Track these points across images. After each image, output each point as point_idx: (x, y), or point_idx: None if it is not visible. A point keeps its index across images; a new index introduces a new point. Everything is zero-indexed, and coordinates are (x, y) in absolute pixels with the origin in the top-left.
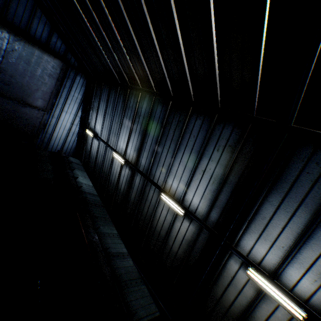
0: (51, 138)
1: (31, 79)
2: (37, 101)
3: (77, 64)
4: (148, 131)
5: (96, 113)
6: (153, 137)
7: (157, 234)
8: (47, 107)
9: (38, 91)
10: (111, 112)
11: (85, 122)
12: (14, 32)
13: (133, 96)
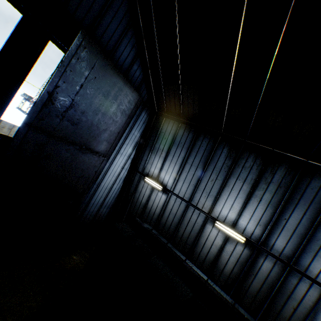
0: (97, 189)
1: (103, 116)
2: (101, 144)
3: (147, 98)
4: (289, 205)
5: (164, 159)
6: (302, 216)
7: None
8: (108, 151)
9: (106, 131)
10: (198, 163)
11: (135, 164)
12: (103, 52)
13: (252, 154)
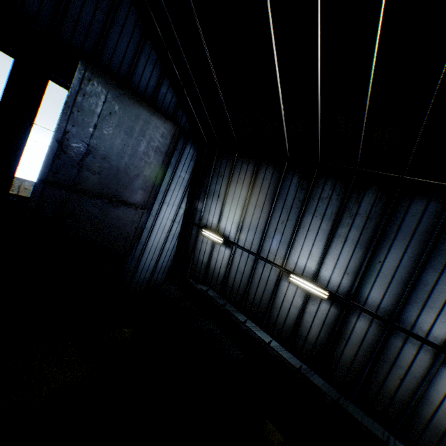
0: (144, 250)
1: (130, 159)
2: (135, 194)
3: (189, 126)
4: (384, 242)
5: (222, 203)
6: (402, 255)
7: (438, 433)
8: (148, 201)
9: (139, 176)
10: (264, 203)
11: (190, 215)
12: (115, 81)
13: (329, 180)
